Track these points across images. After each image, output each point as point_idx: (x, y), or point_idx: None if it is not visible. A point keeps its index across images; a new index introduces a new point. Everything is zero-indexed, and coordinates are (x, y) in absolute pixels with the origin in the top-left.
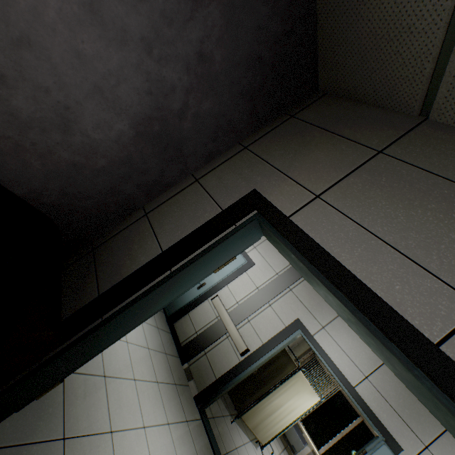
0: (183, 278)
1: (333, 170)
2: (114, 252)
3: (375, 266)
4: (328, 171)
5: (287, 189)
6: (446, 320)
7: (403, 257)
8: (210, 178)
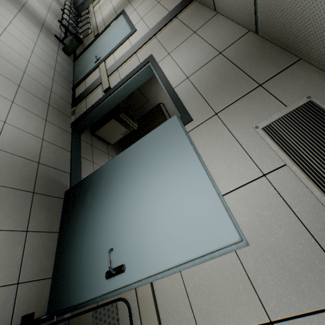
0: None
1: None
2: None
3: None
4: None
5: None
6: None
7: None
8: None
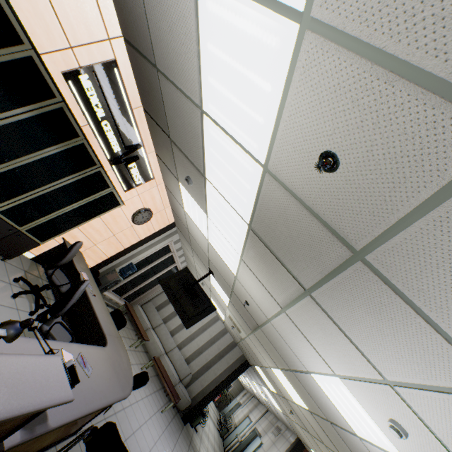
0: None
1: None
2: None
3: None
4: None
5: None
6: None
7: None
8: None
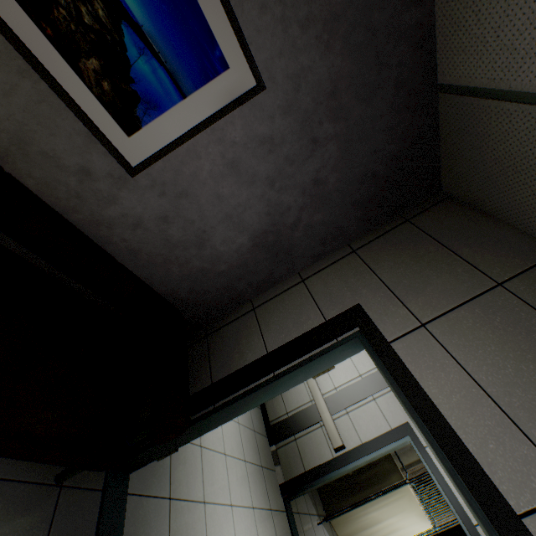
0: (284, 381)
1: (443, 296)
2: (225, 342)
3: (472, 418)
4: (437, 297)
5: (392, 309)
6: (535, 493)
7: (503, 415)
8: (315, 280)
